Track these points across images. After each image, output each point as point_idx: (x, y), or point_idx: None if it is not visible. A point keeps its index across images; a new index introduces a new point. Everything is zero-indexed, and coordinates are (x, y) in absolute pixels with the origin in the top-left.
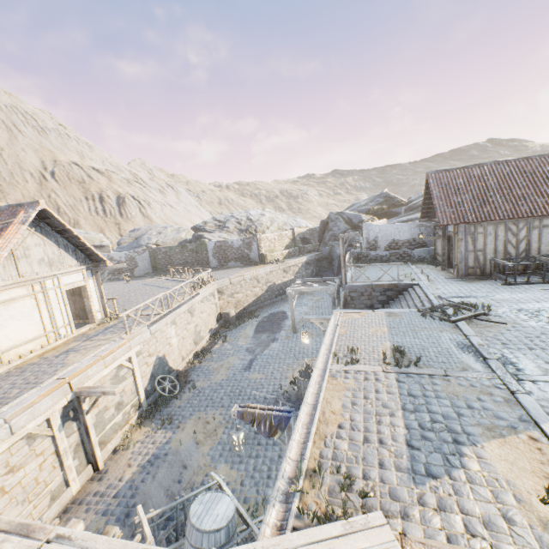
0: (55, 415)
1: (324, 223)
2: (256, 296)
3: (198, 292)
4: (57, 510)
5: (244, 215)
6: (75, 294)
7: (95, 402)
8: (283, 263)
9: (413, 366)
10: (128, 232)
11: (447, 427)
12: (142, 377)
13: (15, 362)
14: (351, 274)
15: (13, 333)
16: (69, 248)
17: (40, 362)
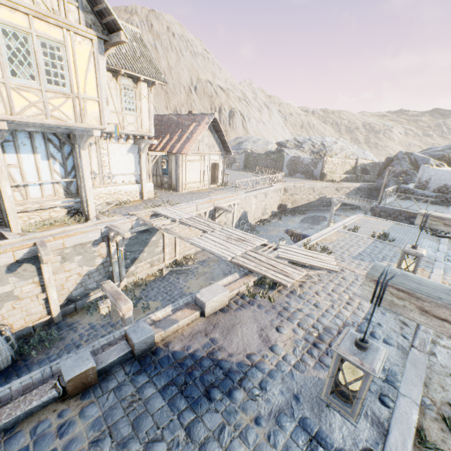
0: (207, 212)
1: (389, 160)
2: (308, 201)
3: (272, 185)
4: (200, 249)
5: (319, 140)
6: (211, 167)
7: (221, 214)
8: (337, 183)
9: (388, 242)
10: (231, 138)
11: (383, 256)
12: (236, 216)
13: (189, 189)
14: (386, 199)
15: (191, 176)
16: (218, 141)
17: (198, 192)
